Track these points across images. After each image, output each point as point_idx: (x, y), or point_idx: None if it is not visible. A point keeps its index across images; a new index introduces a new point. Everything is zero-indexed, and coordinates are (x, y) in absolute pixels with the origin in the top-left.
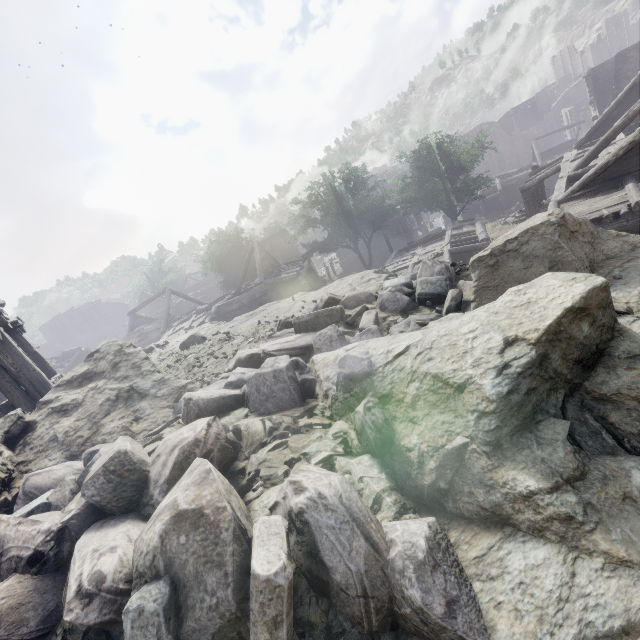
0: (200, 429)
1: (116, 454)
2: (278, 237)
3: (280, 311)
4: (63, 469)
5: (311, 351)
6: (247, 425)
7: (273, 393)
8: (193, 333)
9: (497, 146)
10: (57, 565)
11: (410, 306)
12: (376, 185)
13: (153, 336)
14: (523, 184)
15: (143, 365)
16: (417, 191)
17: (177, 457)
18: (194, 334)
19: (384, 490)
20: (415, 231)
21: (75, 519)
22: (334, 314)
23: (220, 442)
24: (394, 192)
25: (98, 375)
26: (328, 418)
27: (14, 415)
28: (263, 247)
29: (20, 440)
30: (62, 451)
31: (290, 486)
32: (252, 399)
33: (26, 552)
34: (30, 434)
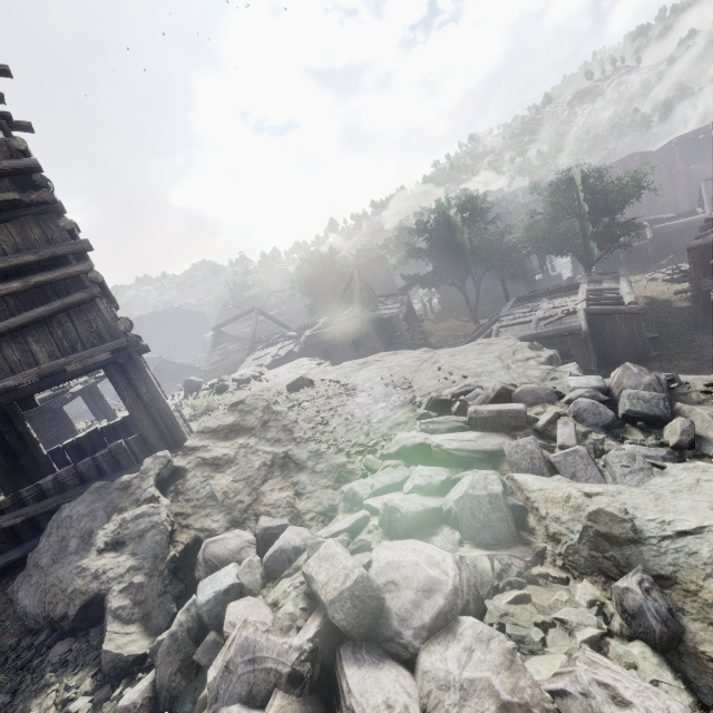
0: (454, 573)
1: (360, 578)
2: (375, 263)
3: (405, 369)
4: (234, 539)
5: (497, 458)
6: (472, 559)
7: (490, 522)
8: (302, 375)
9: (659, 187)
10: (311, 687)
11: (616, 424)
12: (498, 218)
13: (236, 357)
14: (681, 234)
15: (295, 429)
16: (548, 231)
17: (442, 607)
18: (303, 376)
19: (688, 705)
20: (533, 273)
21: (317, 637)
22: (521, 417)
23: (472, 590)
24: (520, 229)
25: (246, 430)
26: (563, 570)
27: (164, 457)
28: (363, 276)
29: (170, 485)
30: (223, 513)
31: (600, 688)
32: (466, 524)
33: (284, 668)
34: (181, 482)
